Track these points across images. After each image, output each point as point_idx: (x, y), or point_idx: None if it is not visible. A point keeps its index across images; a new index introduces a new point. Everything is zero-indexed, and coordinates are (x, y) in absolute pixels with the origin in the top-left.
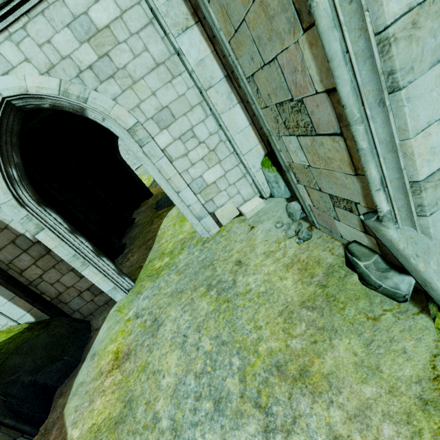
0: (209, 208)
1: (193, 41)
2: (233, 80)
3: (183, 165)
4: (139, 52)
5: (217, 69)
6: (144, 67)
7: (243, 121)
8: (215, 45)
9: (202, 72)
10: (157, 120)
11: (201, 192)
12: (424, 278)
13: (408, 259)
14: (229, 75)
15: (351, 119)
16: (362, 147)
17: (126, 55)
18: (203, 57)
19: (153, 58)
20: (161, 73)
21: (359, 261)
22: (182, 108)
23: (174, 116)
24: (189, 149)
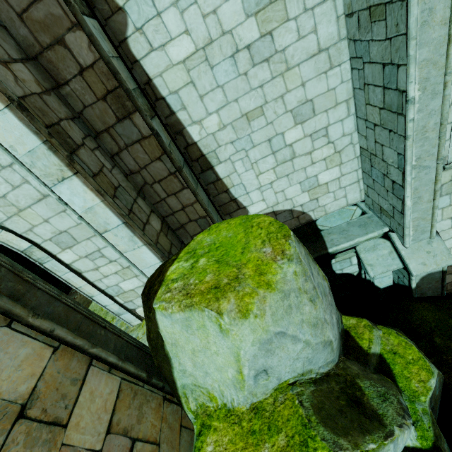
0: (129, 306)
1: (75, 191)
2: (133, 227)
3: (95, 276)
4: (18, 183)
5: (112, 216)
6: (28, 198)
7: (152, 258)
8: (104, 197)
9: (93, 218)
10: (57, 242)
11: (119, 295)
12: None
13: None
14: (128, 223)
15: None
16: None
17: (2, 186)
18: (91, 205)
19: (37, 189)
20: (51, 203)
21: None
22: (84, 234)
23: (76, 239)
24: (99, 265)
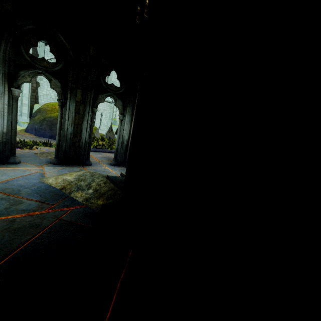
0: None
1: None
2: None
3: None
4: None
5: None
6: None
7: None
8: None
9: None
10: None
11: None
12: (19, 120)
13: (19, 118)
14: None
15: (20, 106)
16: (20, 108)
17: None
18: None
19: None
20: None
21: (18, 121)
22: None
23: None
24: None
